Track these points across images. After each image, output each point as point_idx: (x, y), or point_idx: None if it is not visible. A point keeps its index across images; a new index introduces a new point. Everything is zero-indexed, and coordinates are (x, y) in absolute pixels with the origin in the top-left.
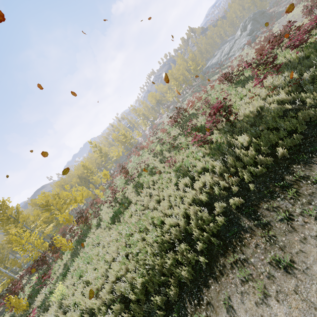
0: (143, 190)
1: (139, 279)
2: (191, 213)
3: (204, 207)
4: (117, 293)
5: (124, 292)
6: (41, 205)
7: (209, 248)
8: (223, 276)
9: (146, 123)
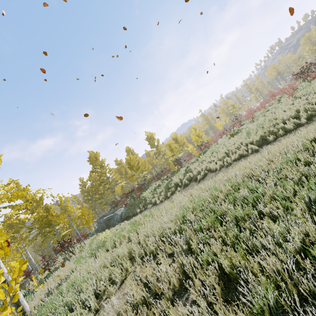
0: (259, 119)
1: (260, 133)
2: (301, 108)
3: (312, 106)
4: (242, 144)
5: (247, 142)
6: (173, 138)
7: (310, 117)
8: (315, 121)
9: (258, 97)
